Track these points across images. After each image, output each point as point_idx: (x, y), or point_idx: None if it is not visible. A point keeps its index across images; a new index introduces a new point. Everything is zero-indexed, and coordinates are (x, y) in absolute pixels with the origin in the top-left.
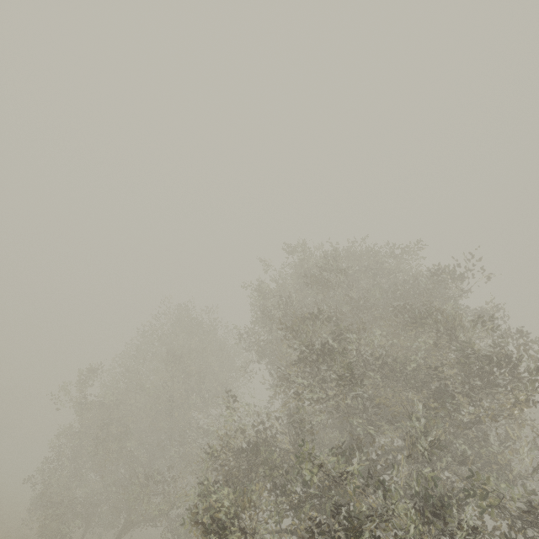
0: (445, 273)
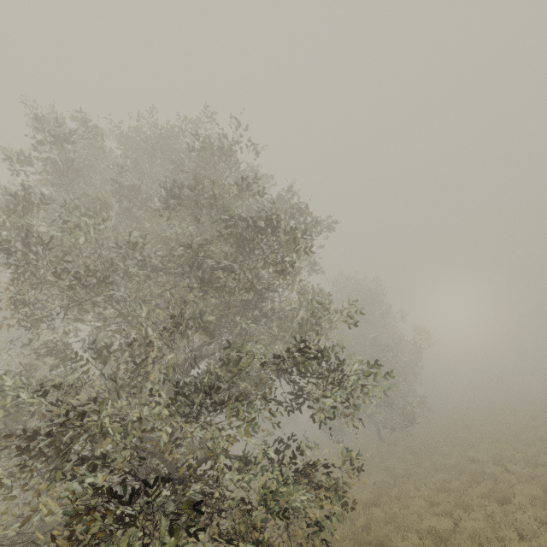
0: (225, 137)
